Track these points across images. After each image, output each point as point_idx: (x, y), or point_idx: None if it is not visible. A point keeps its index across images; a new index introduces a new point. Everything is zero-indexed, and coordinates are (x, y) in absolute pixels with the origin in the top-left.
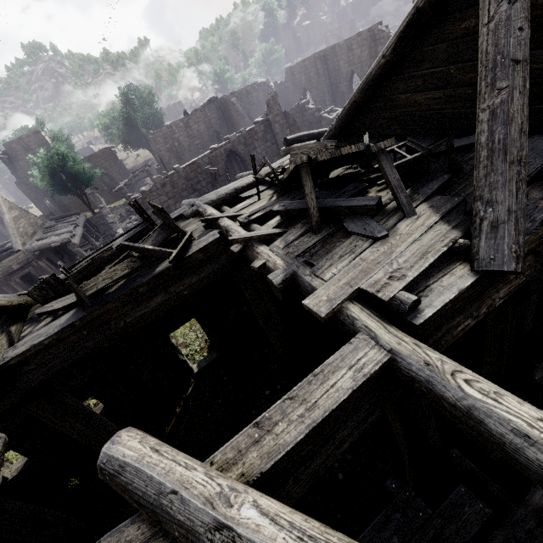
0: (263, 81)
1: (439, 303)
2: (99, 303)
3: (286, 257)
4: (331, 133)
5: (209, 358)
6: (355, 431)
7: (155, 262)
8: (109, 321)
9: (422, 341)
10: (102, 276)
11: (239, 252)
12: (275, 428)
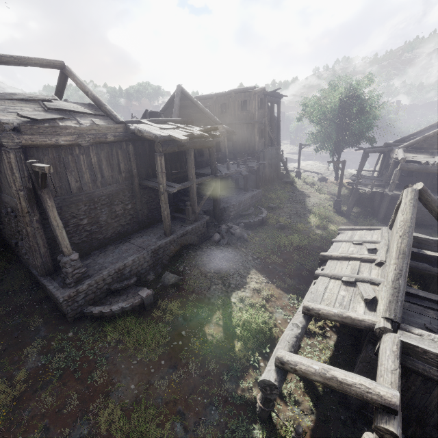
0: None
1: None
2: None
3: None
4: None
5: None
6: None
7: None
8: None
9: None
10: None
11: None
12: None
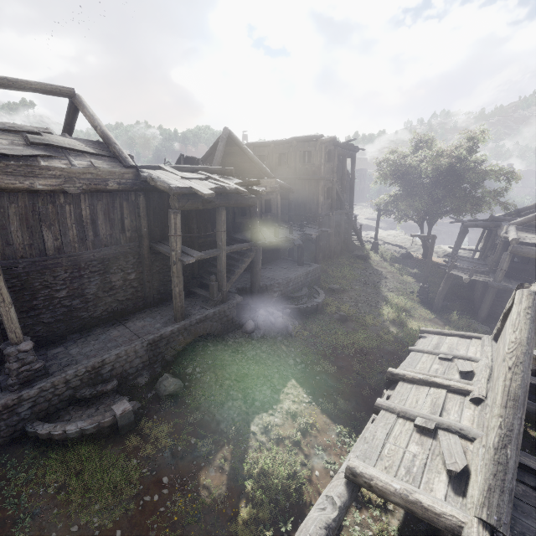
0: None
1: None
2: None
3: None
4: None
5: None
6: None
7: None
8: None
9: None
10: None
11: None
12: None
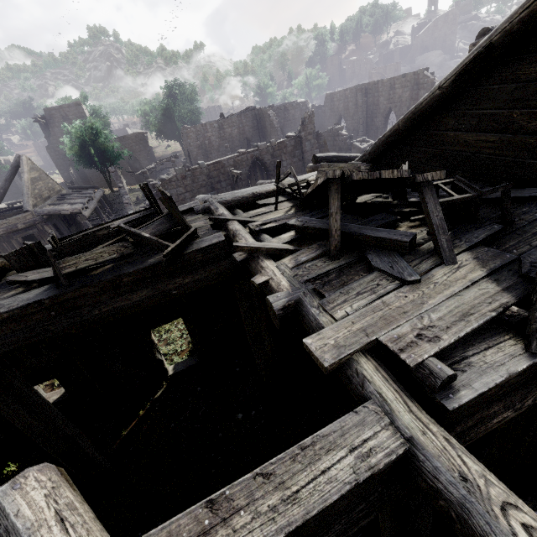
0: (302, 102)
1: (480, 385)
2: (76, 284)
3: (293, 279)
4: (364, 158)
5: (188, 363)
6: (341, 536)
7: (150, 252)
8: (83, 307)
9: (447, 428)
10: (85, 255)
11: (242, 261)
12: (234, 519)
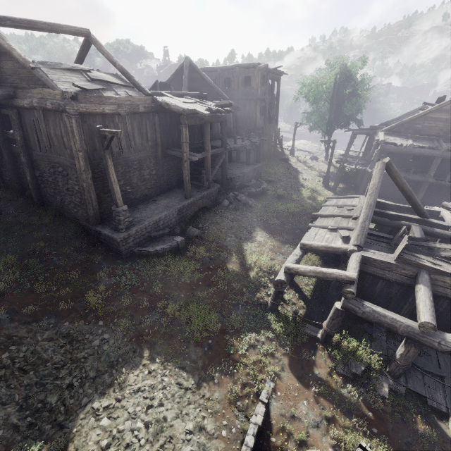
0: None
1: None
2: None
3: None
4: None
5: None
6: None
7: None
8: None
9: None
10: None
11: None
12: None
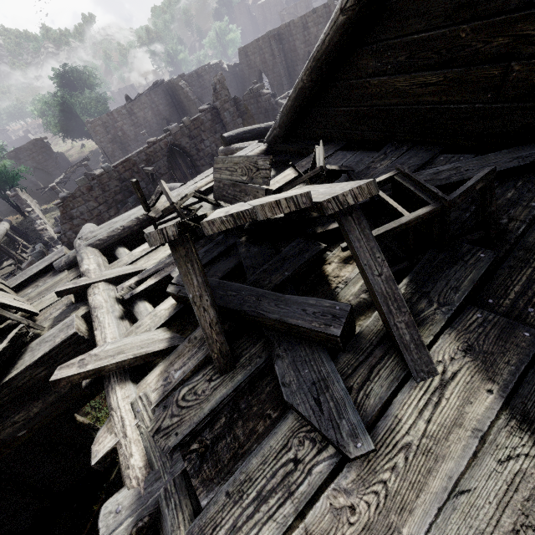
0: (216, 63)
1: None
2: None
3: (152, 446)
4: (275, 133)
5: None
6: None
7: None
8: None
9: None
10: None
11: (90, 385)
12: None
